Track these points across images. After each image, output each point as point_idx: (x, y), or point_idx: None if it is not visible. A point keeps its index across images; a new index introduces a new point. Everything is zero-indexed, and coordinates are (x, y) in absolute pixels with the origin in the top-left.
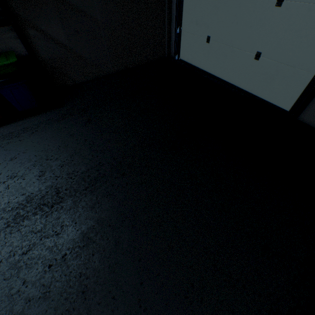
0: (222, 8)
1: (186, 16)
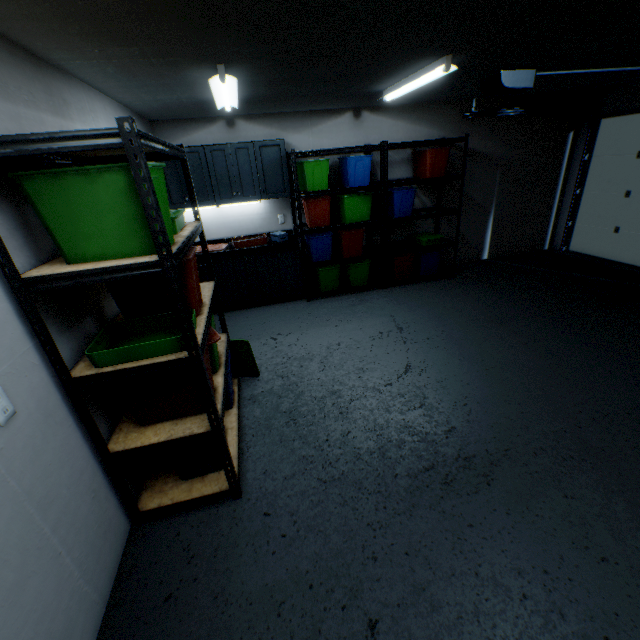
0: (635, 204)
1: (583, 211)
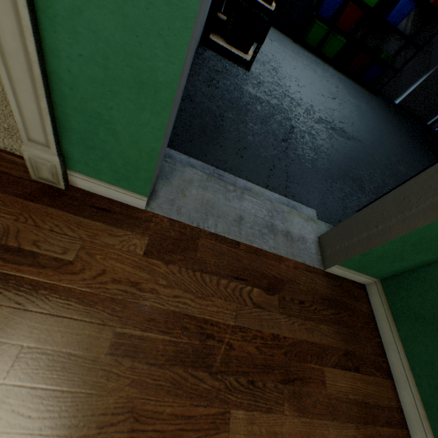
0: None
1: None
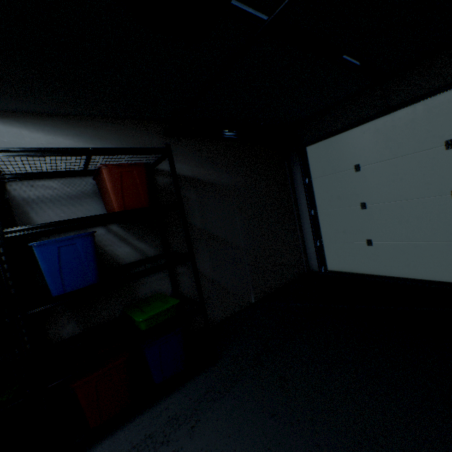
0: (376, 213)
1: (326, 229)
